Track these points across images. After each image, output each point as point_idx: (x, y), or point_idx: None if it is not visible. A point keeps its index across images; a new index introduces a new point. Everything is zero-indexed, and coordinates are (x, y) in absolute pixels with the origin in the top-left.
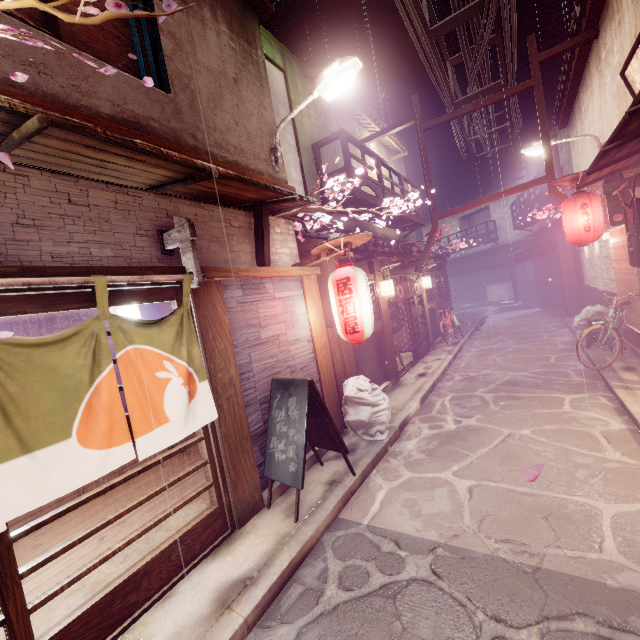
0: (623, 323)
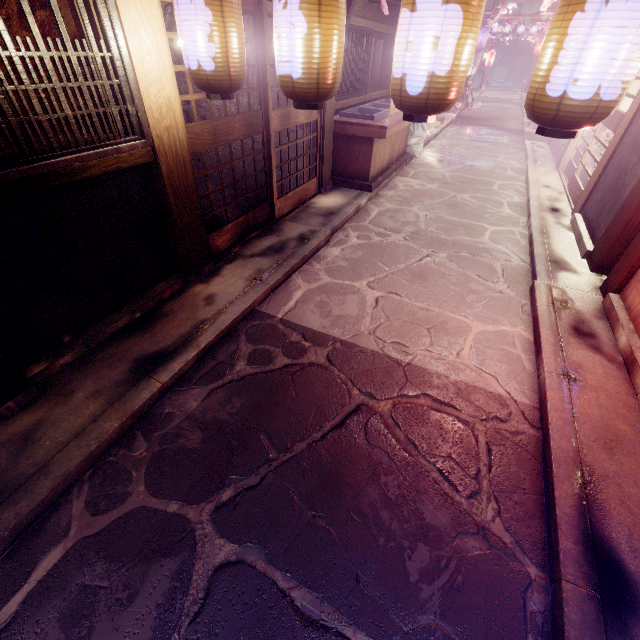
0: None
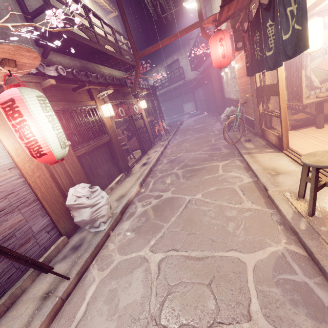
0: (244, 115)
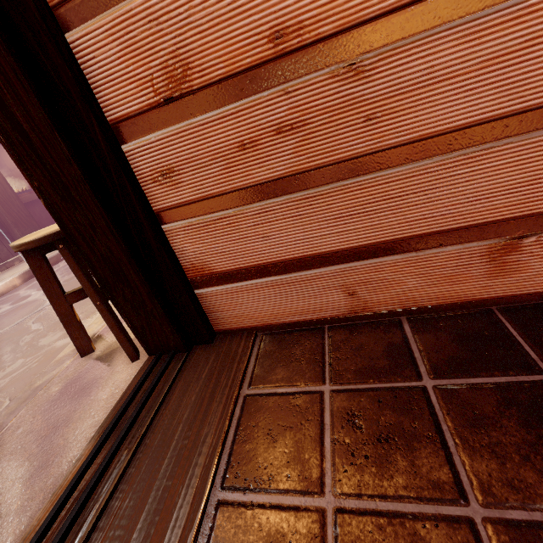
0: None
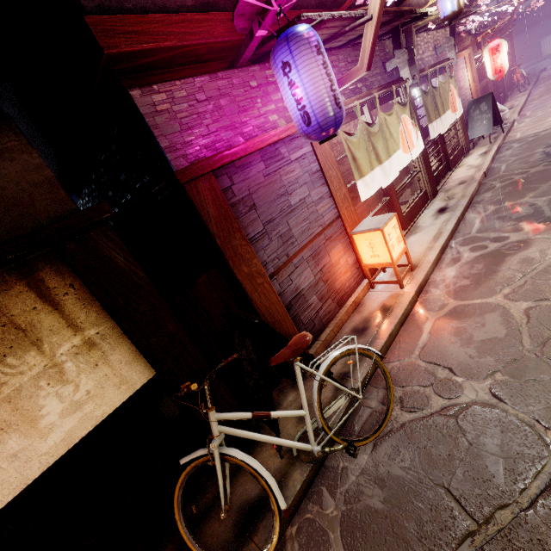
0: None
